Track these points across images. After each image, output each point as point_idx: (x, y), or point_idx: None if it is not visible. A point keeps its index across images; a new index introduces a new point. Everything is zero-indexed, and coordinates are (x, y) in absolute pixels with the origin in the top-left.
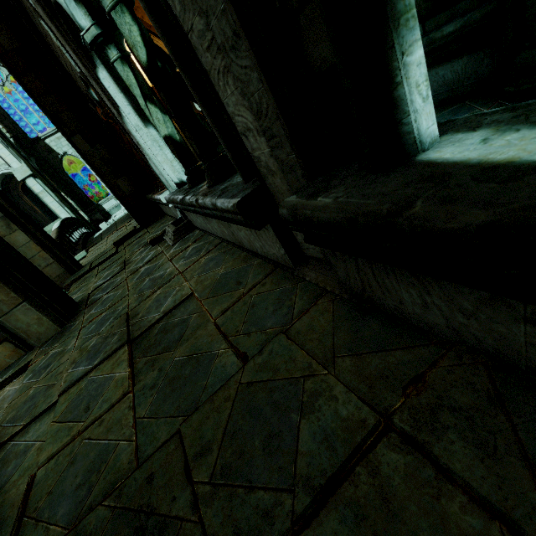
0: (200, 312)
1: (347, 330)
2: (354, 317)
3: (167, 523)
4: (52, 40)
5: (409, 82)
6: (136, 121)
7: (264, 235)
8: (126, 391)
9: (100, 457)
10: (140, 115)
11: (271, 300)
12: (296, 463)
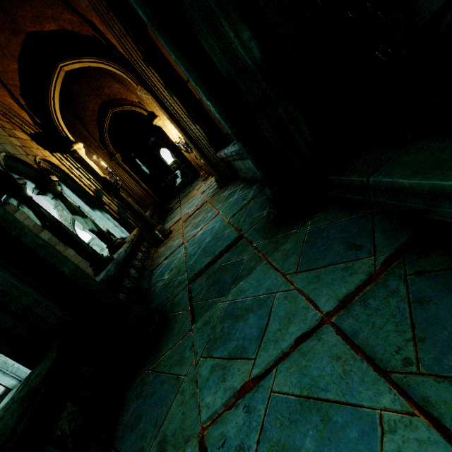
0: None
1: None
2: None
3: None
4: None
5: None
6: (88, 208)
7: None
8: None
9: None
10: (88, 205)
11: None
12: None
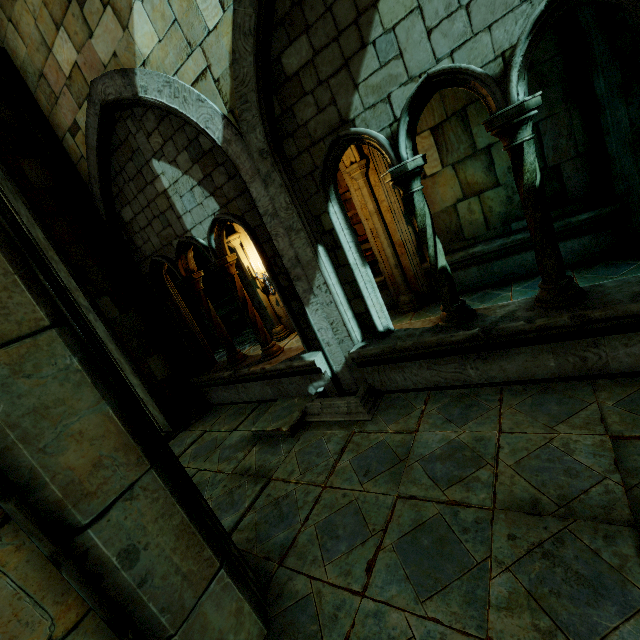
0: None
1: None
2: None
3: None
4: (150, 184)
5: None
6: (355, 258)
7: None
8: None
9: None
10: (361, 253)
11: None
12: None
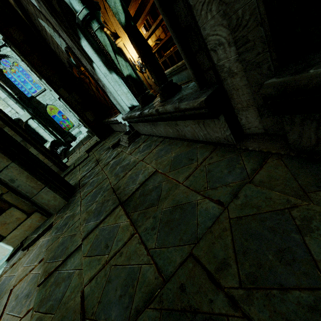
0: (167, 180)
1: (306, 175)
2: (308, 166)
3: (214, 319)
4: (46, 32)
5: None
6: (105, 70)
7: (212, 124)
8: (133, 233)
9: (129, 276)
10: (107, 66)
11: (223, 166)
12: (318, 268)
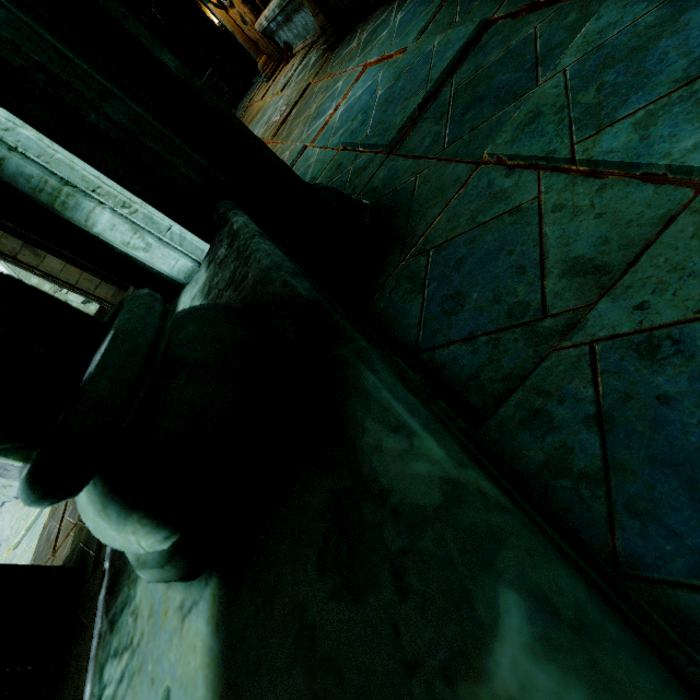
0: None
1: None
2: None
3: None
4: None
5: (117, 244)
6: None
7: None
8: None
9: None
10: None
11: None
12: None
